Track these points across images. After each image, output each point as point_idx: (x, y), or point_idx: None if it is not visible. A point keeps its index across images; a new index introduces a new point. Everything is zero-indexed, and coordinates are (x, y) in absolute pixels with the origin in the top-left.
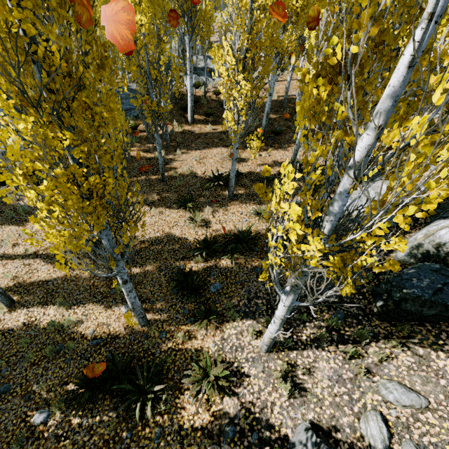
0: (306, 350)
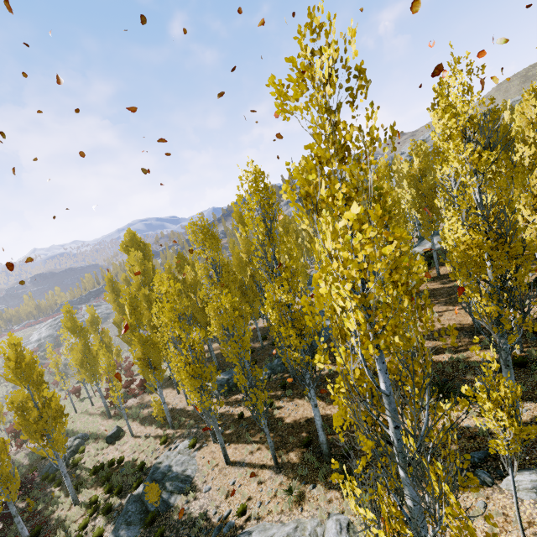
0: None
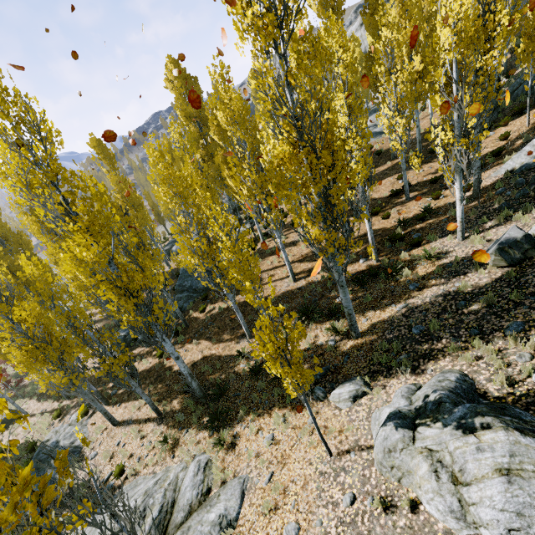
0: (490, 230)
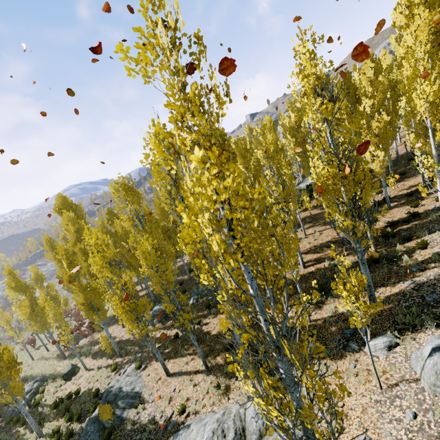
0: None
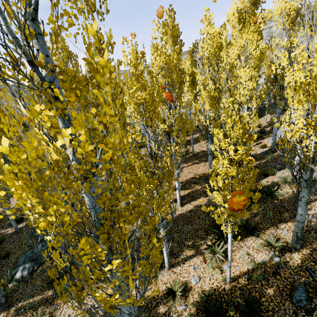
0: None
